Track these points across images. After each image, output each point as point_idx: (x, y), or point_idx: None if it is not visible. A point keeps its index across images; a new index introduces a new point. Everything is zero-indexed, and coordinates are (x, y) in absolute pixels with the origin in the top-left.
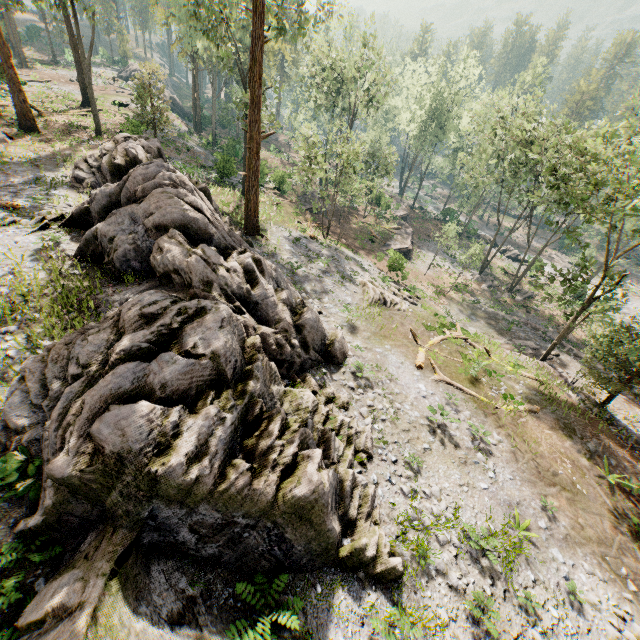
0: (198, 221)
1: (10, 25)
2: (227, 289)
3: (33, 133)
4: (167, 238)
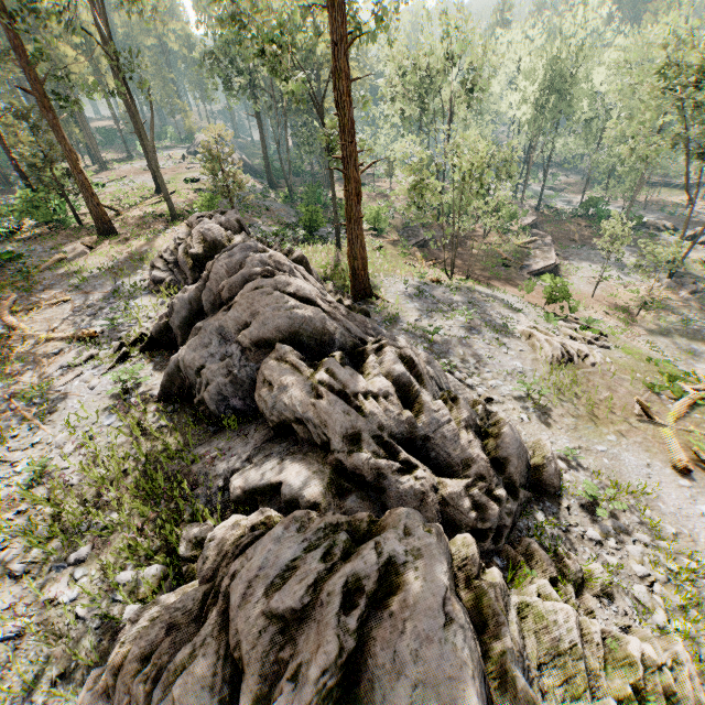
0: (311, 319)
1: (86, 134)
2: (382, 433)
3: (111, 236)
4: (274, 360)
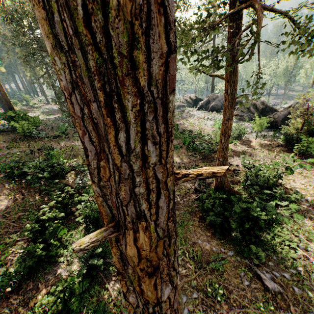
0: None
1: None
2: None
3: None
4: None
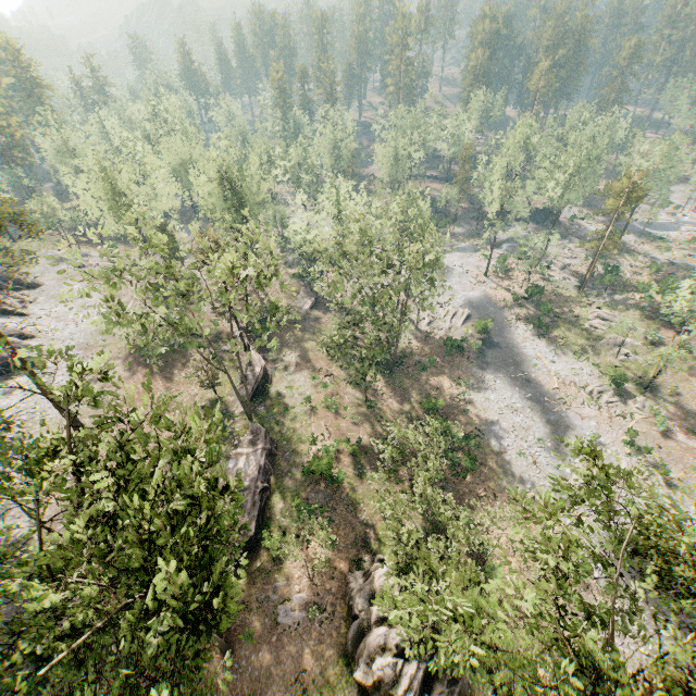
0: None
1: None
2: None
3: None
4: None
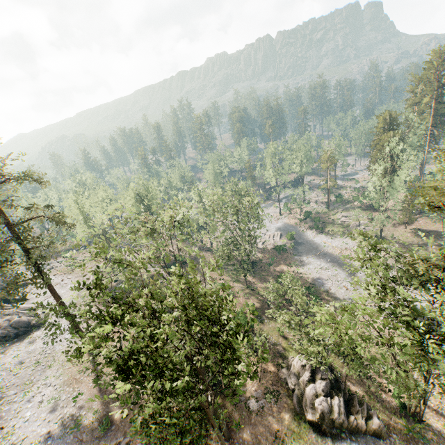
0: None
1: None
2: None
3: None
4: None
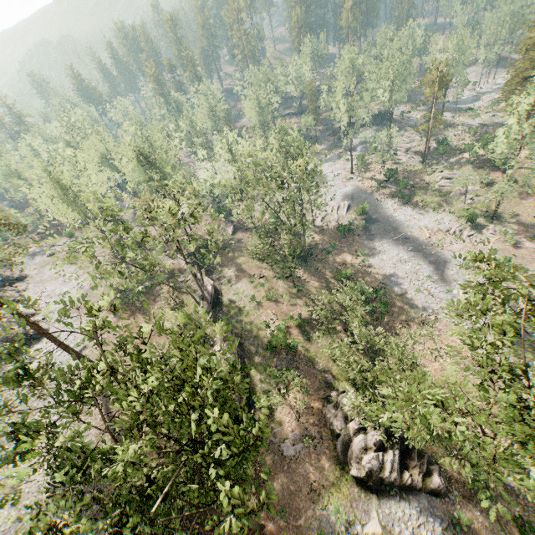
0: None
1: None
2: None
3: None
4: None
